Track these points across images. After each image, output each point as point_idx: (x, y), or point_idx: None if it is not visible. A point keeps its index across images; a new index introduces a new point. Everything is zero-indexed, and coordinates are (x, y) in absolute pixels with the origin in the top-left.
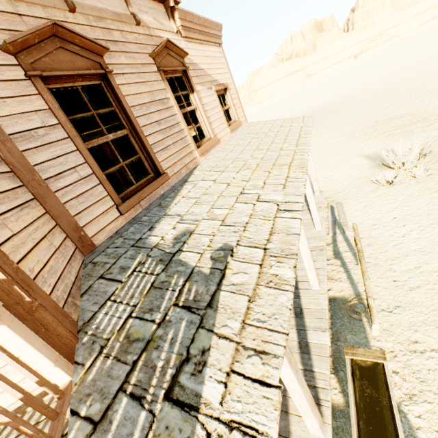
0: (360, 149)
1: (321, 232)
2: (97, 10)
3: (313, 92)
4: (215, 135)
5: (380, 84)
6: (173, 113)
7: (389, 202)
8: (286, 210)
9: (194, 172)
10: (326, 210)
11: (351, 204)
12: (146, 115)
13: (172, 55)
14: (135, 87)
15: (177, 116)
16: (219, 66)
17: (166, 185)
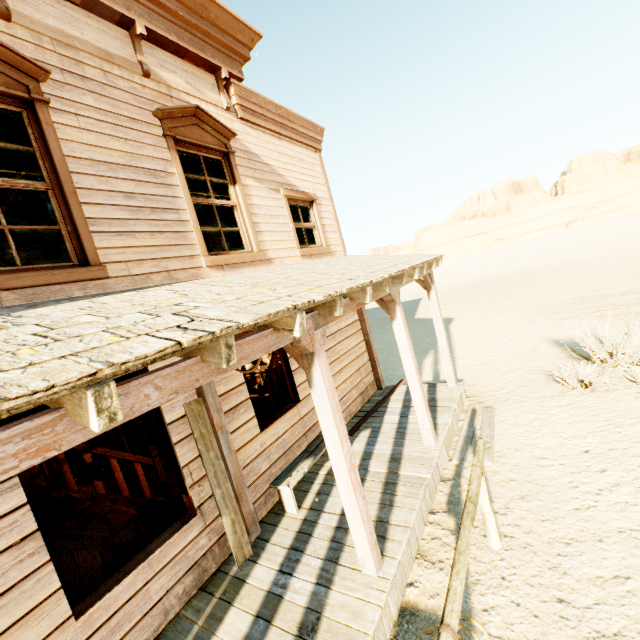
0: (547, 330)
1: (432, 450)
2: (64, 35)
3: (500, 259)
4: (263, 251)
5: (597, 255)
6: (173, 194)
7: (581, 419)
8: (186, 328)
9: (175, 283)
10: (462, 415)
11: (509, 412)
12: (103, 177)
13: (204, 129)
14: (98, 137)
15: (181, 201)
16: (306, 172)
17: (97, 286)
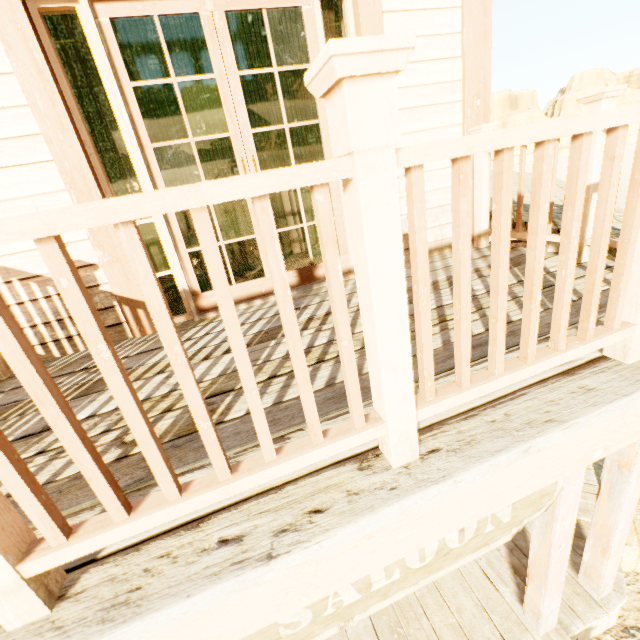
0: None
1: None
2: None
3: None
4: None
5: None
6: None
7: None
8: None
9: None
10: None
11: None
12: None
13: None
14: None
15: None
16: None
17: None
